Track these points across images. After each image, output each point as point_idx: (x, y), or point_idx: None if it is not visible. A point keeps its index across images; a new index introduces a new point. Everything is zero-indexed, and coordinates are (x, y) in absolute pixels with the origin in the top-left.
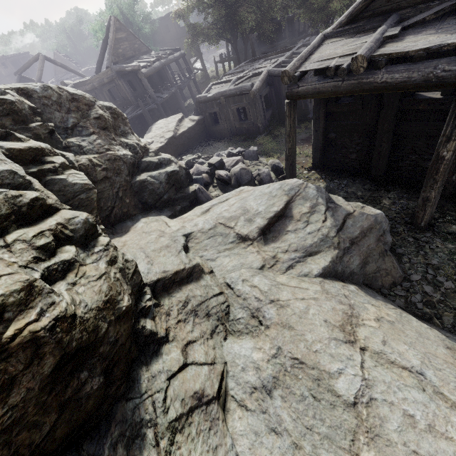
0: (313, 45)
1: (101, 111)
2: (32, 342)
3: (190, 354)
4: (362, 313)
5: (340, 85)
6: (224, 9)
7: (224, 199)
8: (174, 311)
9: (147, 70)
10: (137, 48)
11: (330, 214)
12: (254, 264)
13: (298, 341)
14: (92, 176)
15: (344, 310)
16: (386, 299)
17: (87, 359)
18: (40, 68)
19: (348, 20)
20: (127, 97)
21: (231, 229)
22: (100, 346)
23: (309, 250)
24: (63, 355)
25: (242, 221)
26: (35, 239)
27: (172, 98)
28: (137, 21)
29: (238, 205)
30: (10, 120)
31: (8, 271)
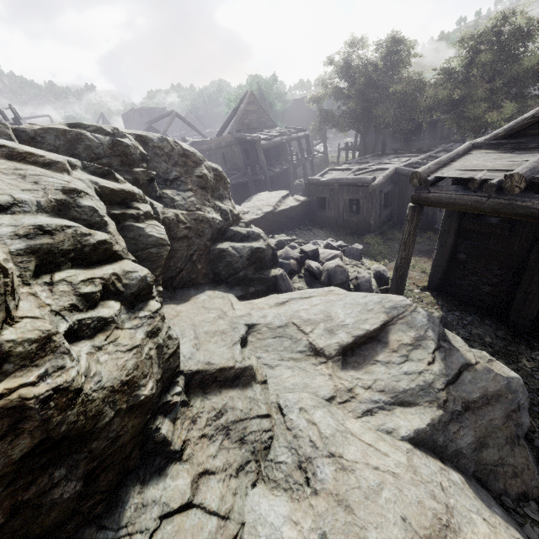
0: (456, 152)
1: (206, 171)
2: (16, 410)
3: (201, 490)
4: (465, 527)
5: (485, 202)
6: (362, 102)
7: (307, 296)
8: (202, 418)
9: (266, 142)
10: (263, 122)
11: (440, 355)
12: (321, 391)
13: (355, 536)
14: (172, 231)
15: (437, 511)
16: (508, 517)
17: (72, 452)
18: (169, 122)
19: (507, 134)
20: (238, 164)
21: (304, 334)
22: (95, 440)
23: (401, 397)
24: (43, 440)
25: (321, 330)
26: (82, 284)
27: (282, 174)
28: (271, 98)
29: (321, 308)
30: (118, 161)
31: (35, 314)
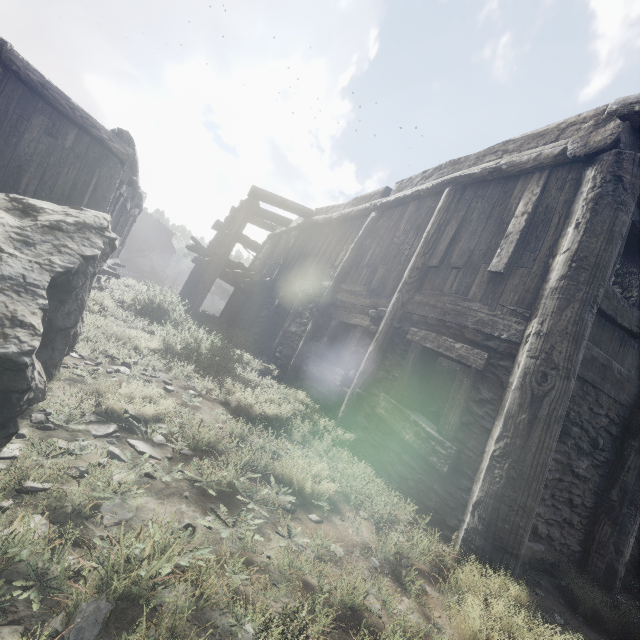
0: None
1: None
2: None
3: None
4: None
5: None
6: None
7: None
8: None
9: None
10: None
11: None
12: None
13: None
14: None
15: None
16: None
17: None
18: None
19: None
20: None
21: None
22: None
23: None
24: None
25: None
26: None
27: None
28: None
29: None
30: None
31: None
